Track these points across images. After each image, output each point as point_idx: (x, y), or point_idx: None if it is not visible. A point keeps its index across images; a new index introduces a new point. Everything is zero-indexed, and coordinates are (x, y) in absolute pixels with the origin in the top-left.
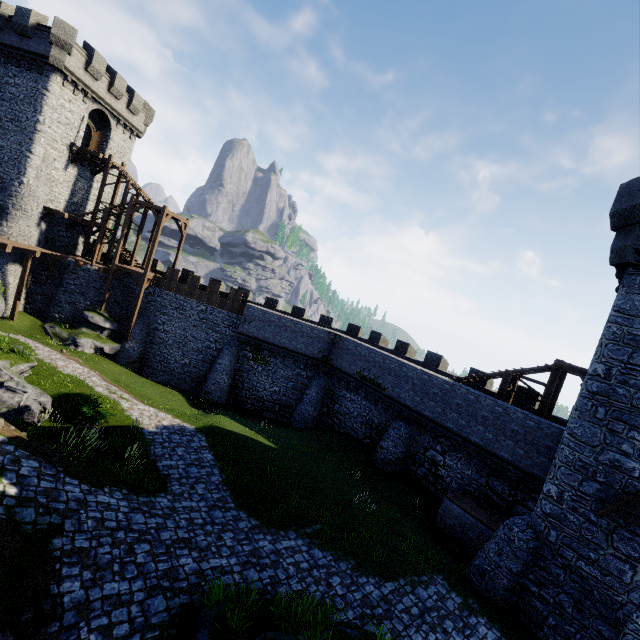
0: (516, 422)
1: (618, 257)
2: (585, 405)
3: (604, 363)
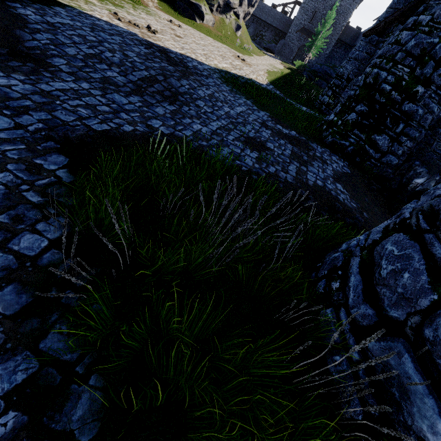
0: (284, 19)
1: None
2: (300, 10)
3: None
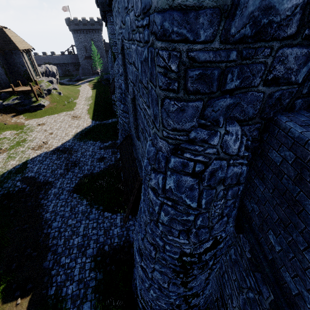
0: (73, 57)
1: (70, 30)
2: (77, 50)
3: (76, 44)
